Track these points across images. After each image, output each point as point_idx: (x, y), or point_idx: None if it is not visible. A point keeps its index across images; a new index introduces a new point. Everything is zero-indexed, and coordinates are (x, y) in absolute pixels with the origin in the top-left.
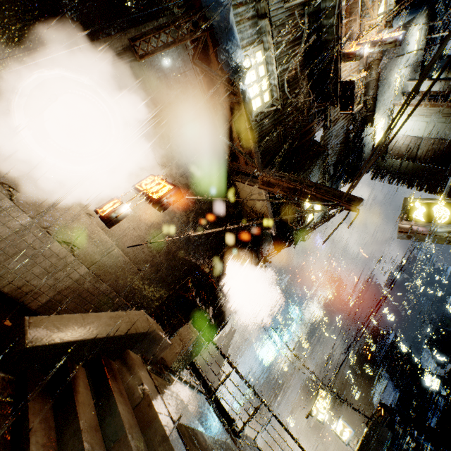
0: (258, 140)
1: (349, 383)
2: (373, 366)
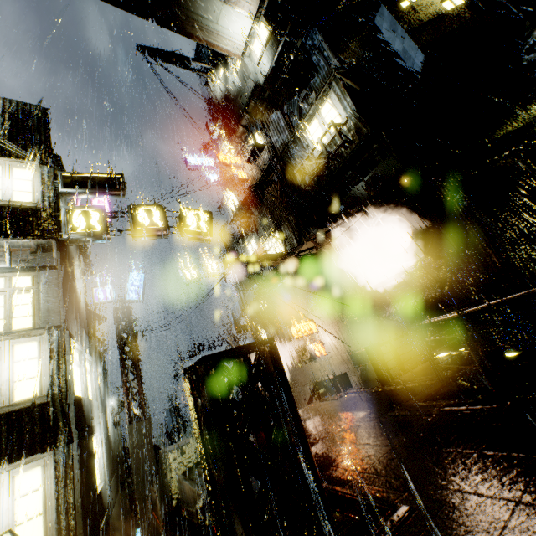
0: (294, 235)
1: None
2: None
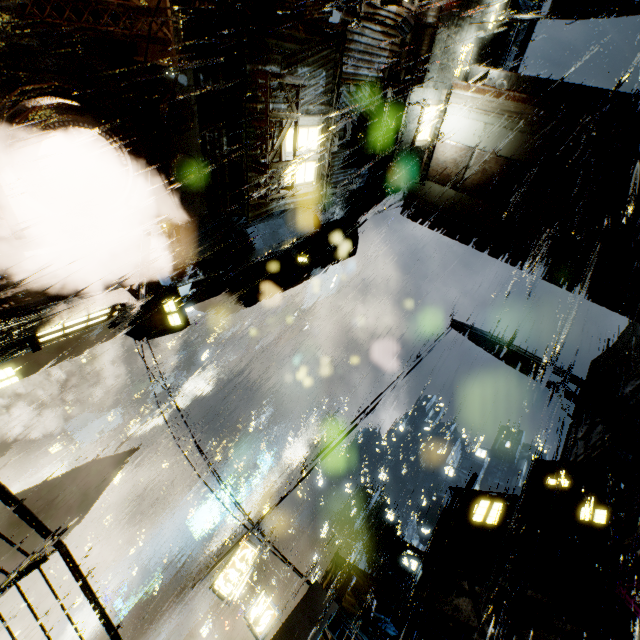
0: None
1: (311, 562)
2: (348, 538)
